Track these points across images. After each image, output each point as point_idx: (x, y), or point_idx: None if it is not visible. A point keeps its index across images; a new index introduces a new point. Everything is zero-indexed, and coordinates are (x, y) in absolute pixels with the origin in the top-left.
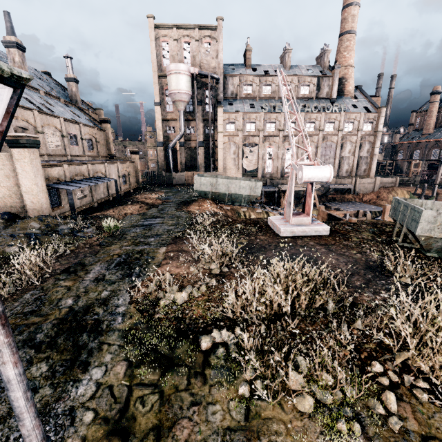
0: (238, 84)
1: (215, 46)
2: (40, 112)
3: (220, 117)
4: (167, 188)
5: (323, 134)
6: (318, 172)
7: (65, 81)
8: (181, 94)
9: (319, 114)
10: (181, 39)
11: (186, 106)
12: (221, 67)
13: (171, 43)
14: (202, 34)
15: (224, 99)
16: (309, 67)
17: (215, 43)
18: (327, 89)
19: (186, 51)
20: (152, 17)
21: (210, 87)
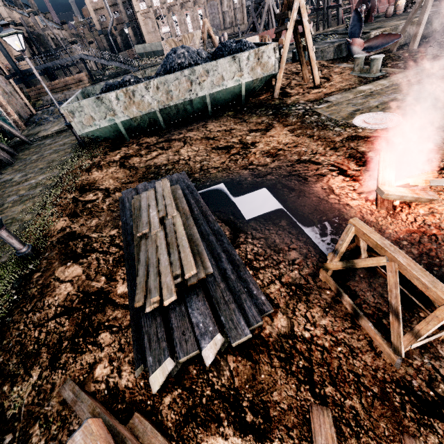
0: None
1: None
2: None
3: None
4: None
5: None
6: (166, 29)
7: None
8: None
9: None
10: None
11: None
12: None
13: None
14: None
15: None
16: None
17: None
18: None
19: None
20: None
21: None
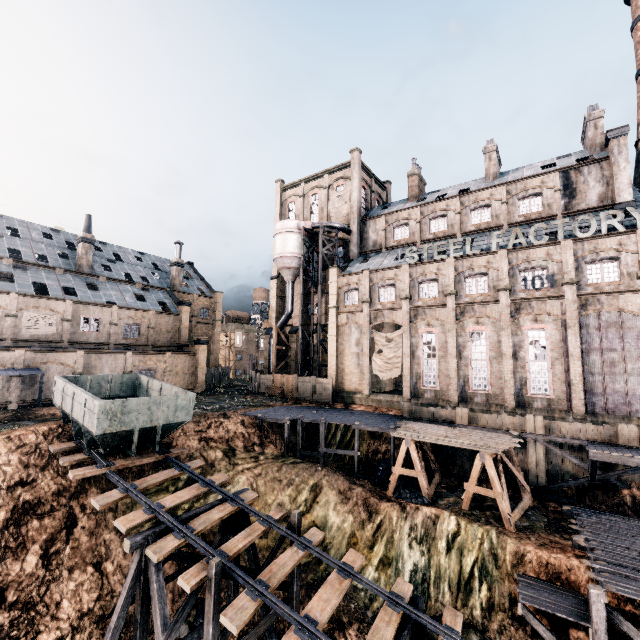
0: (383, 228)
1: (349, 186)
2: (25, 295)
3: (333, 283)
4: (222, 398)
5: (580, 292)
6: None
7: (171, 266)
8: (282, 259)
9: (555, 245)
10: (309, 193)
11: (308, 275)
12: (355, 211)
13: (298, 202)
14: (333, 178)
15: (361, 255)
16: (552, 160)
17: (350, 182)
18: (600, 187)
19: (314, 205)
20: (280, 181)
21: (341, 242)
